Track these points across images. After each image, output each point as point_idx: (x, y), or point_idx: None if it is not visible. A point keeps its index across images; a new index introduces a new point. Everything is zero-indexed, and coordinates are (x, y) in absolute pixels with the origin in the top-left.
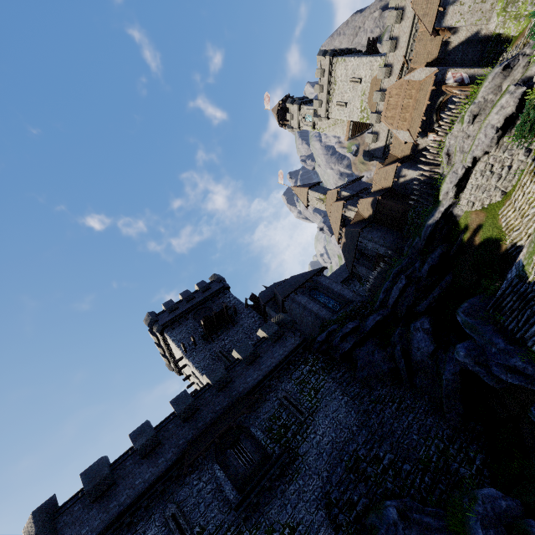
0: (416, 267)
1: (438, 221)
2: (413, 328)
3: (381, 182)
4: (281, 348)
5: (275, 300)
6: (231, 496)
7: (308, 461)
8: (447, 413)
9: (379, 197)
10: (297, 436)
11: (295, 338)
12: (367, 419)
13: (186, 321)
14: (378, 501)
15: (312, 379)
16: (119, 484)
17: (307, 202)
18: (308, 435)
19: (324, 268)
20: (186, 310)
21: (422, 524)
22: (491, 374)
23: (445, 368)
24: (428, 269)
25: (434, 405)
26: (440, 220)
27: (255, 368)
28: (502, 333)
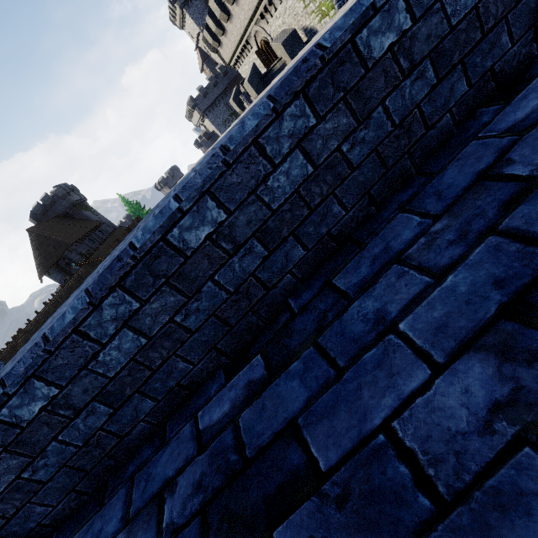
0: None
1: None
2: None
3: None
4: None
5: None
6: None
7: None
8: None
9: None
10: None
11: None
12: None
13: (196, 2)
14: None
15: None
16: (209, 94)
17: None
18: None
19: None
20: None
21: None
22: None
23: None
24: None
25: None
26: None
27: None
28: None
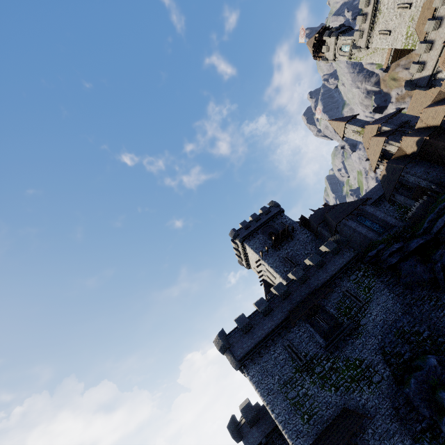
0: None
1: None
2: None
3: (428, 120)
4: (340, 259)
5: (326, 223)
6: (321, 341)
7: (367, 328)
8: None
9: (427, 138)
10: (358, 314)
11: (350, 252)
12: (409, 309)
13: (257, 235)
14: (419, 355)
15: (365, 281)
16: (255, 327)
17: (343, 134)
18: (366, 314)
19: (369, 199)
20: (256, 228)
21: None
22: None
23: None
24: None
25: None
26: None
27: (323, 271)
28: None
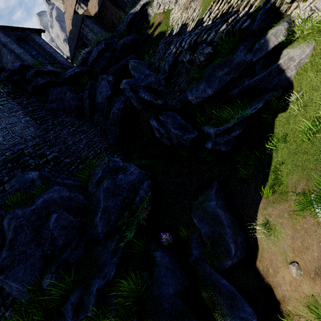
0: (115, 41)
1: (137, 12)
2: (101, 78)
3: None
4: None
5: None
6: None
7: None
8: (109, 135)
9: None
10: None
11: None
12: (45, 134)
13: None
14: None
15: None
16: None
17: None
18: None
19: (42, 31)
20: None
21: (62, 184)
22: (137, 98)
23: (114, 105)
24: (122, 44)
25: (102, 132)
26: (139, 12)
27: None
28: (151, 70)
